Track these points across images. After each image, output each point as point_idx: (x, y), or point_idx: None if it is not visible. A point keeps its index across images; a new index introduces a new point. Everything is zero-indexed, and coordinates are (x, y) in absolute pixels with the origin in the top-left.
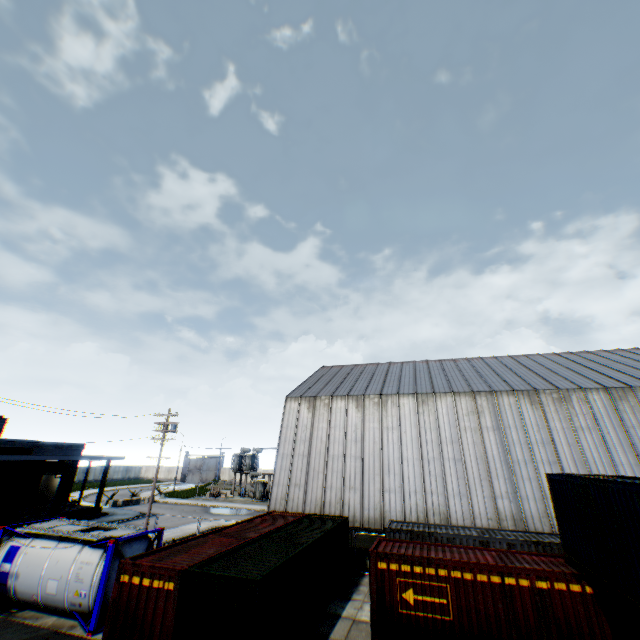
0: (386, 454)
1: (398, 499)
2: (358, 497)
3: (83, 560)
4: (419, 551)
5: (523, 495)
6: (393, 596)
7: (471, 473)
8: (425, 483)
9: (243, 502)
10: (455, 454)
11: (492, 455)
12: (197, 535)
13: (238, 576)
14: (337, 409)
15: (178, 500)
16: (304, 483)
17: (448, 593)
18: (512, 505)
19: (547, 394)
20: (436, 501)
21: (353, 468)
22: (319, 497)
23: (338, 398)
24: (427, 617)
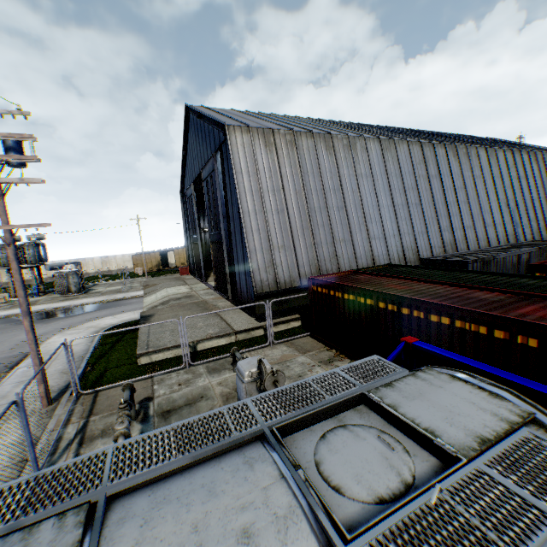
0: (366, 203)
1: (383, 244)
2: (350, 249)
3: None
4: None
5: (454, 227)
6: None
7: (426, 214)
8: (399, 227)
9: (57, 301)
10: (415, 199)
11: (436, 199)
12: (528, 321)
13: None
14: (305, 150)
15: None
16: (290, 244)
17: None
18: (449, 235)
19: (460, 149)
20: (408, 241)
21: (339, 220)
22: (312, 256)
23: (303, 135)
24: None
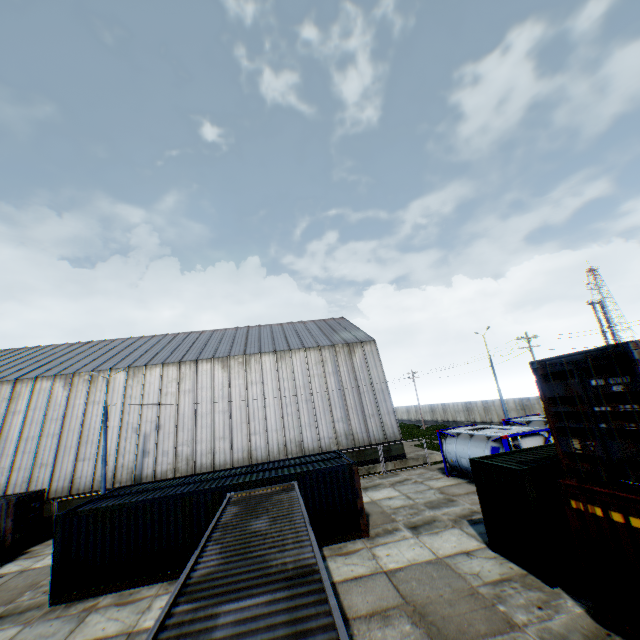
0: None
1: None
2: None
3: None
4: None
5: (18, 467)
6: None
7: None
8: None
9: None
10: None
11: (7, 437)
12: None
13: None
14: None
15: None
16: None
17: None
18: (3, 478)
19: (82, 376)
20: None
21: None
22: None
23: None
24: None
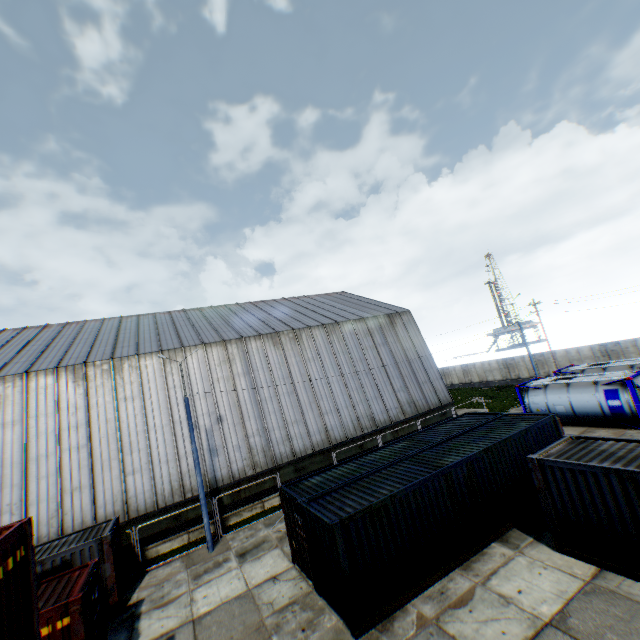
0: None
1: None
2: None
3: None
4: None
5: (34, 500)
6: None
7: None
8: None
9: None
10: None
11: (2, 460)
12: None
13: None
14: None
15: None
16: None
17: None
18: (15, 519)
19: (98, 366)
20: None
21: None
22: None
23: None
24: None
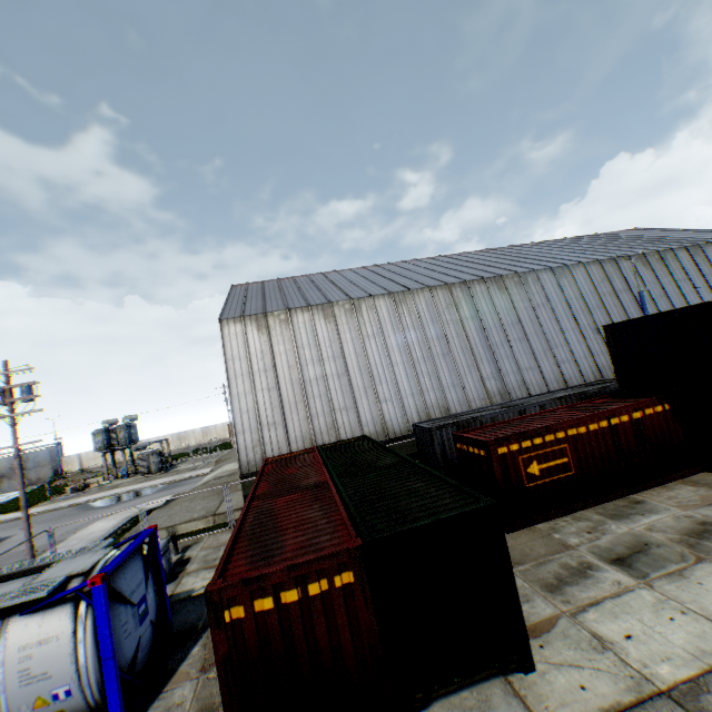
0: (374, 364)
1: (397, 406)
2: (353, 417)
3: (24, 644)
4: (518, 428)
5: (505, 372)
6: (519, 477)
7: (460, 363)
8: (420, 384)
9: (136, 483)
10: (443, 349)
11: (475, 343)
12: (244, 510)
13: (464, 512)
14: (300, 324)
15: (19, 514)
16: (281, 420)
17: (567, 453)
18: (498, 383)
19: (510, 278)
20: (434, 398)
21: (340, 388)
22: (306, 430)
23: (298, 311)
24: (552, 482)
